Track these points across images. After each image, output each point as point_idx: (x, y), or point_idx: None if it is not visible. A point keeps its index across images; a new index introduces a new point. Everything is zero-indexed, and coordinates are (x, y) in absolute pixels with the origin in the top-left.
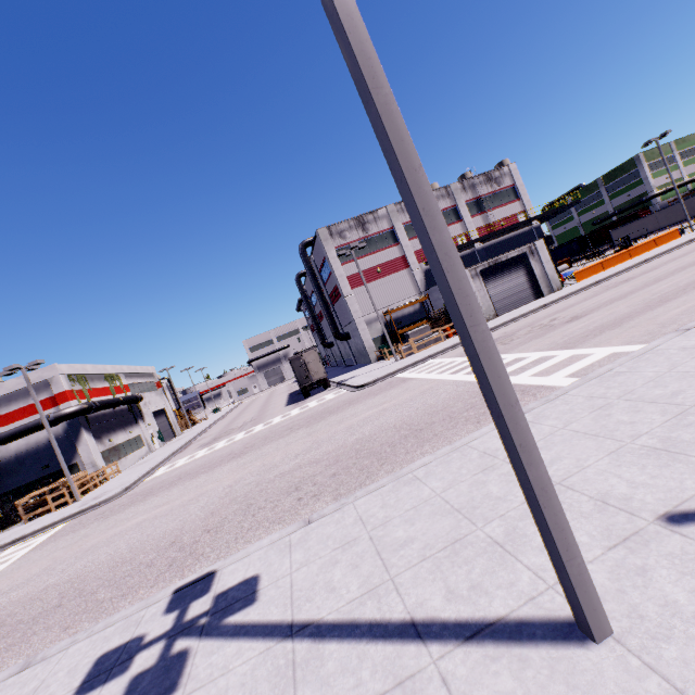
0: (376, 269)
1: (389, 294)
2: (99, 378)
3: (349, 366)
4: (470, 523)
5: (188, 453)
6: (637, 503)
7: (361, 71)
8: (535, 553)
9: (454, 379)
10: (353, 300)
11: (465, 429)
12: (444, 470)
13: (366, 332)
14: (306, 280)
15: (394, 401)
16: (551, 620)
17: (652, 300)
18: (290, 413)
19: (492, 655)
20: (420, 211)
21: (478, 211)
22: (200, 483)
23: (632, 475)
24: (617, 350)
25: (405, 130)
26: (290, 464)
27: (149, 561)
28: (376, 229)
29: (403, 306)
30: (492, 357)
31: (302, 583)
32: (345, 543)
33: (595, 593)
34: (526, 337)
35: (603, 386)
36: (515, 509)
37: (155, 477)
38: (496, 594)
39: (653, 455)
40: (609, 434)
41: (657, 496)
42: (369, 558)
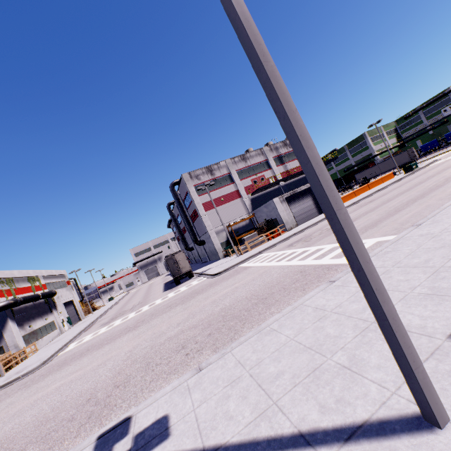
0: (220, 199)
1: (229, 214)
2: (23, 280)
3: (204, 262)
4: (321, 356)
5: (92, 331)
6: (431, 329)
7: (255, 51)
8: (374, 370)
9: (280, 264)
10: (207, 218)
11: (296, 295)
12: (292, 322)
13: (216, 239)
14: (174, 207)
15: (242, 281)
16: (402, 417)
17: (390, 211)
18: (167, 296)
19: (369, 450)
20: (299, 136)
21: (280, 163)
22: (105, 352)
23: (420, 311)
24: (379, 239)
25: (285, 88)
26: (174, 330)
27: (70, 417)
28: (219, 174)
29: (239, 221)
30: (352, 230)
31: (205, 416)
32: (232, 381)
33: (435, 391)
34: (319, 236)
35: (380, 260)
36: (350, 343)
37: (67, 351)
38: (357, 403)
39: (428, 298)
40: (395, 288)
41: (441, 323)
42: (254, 390)
